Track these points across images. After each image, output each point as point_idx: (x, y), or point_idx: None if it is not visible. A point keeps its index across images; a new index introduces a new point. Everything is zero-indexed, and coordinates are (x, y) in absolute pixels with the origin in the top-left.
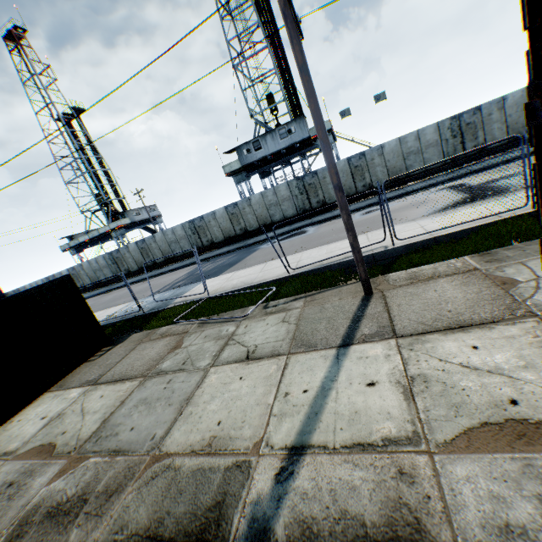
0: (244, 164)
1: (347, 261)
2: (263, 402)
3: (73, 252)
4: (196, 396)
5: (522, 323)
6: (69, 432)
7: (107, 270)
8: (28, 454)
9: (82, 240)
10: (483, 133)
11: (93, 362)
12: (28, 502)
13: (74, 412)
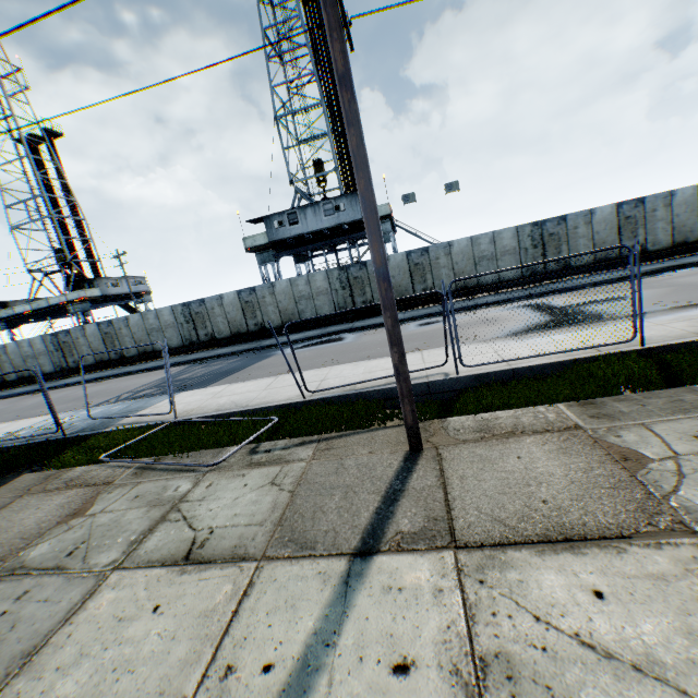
0: (273, 240)
1: (391, 388)
2: (175, 688)
3: (1, 326)
4: (52, 647)
5: (674, 546)
6: None
7: (47, 359)
8: None
9: (20, 310)
10: (568, 248)
11: None
12: None
13: None
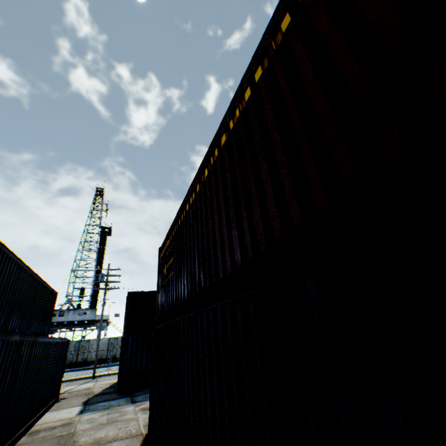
0: None
1: (90, 376)
2: None
3: None
4: None
5: None
6: None
7: None
8: None
9: None
10: None
11: None
12: None
13: None
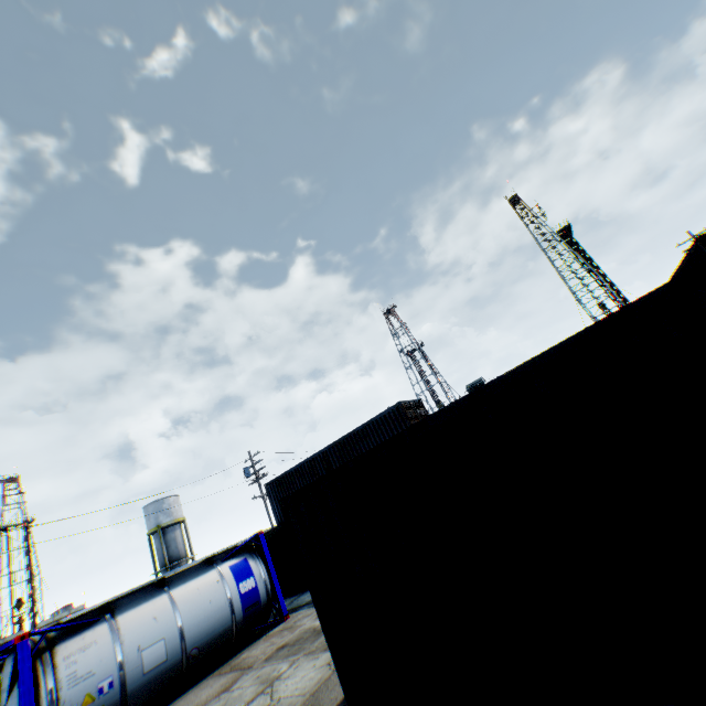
0: None
1: None
2: None
3: None
4: None
5: None
6: None
7: None
8: None
9: None
10: None
11: None
12: None
13: None
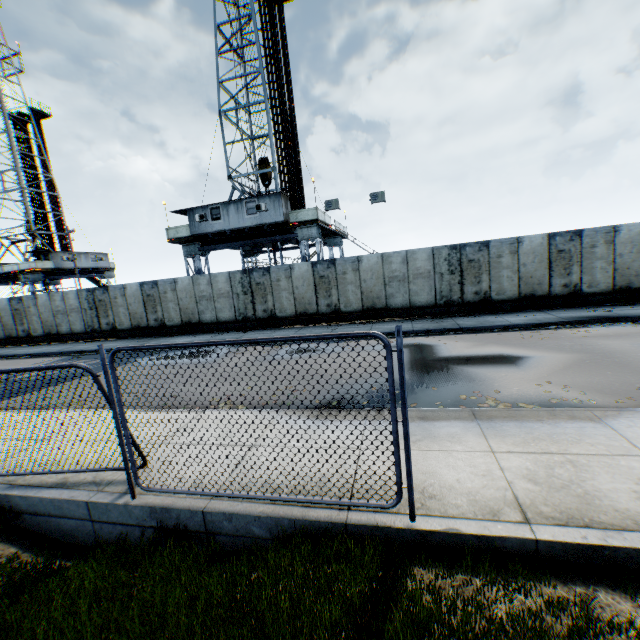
0: (194, 233)
1: (42, 498)
2: None
3: None
4: None
5: None
6: None
7: None
8: None
9: None
10: (490, 278)
11: None
12: None
13: None
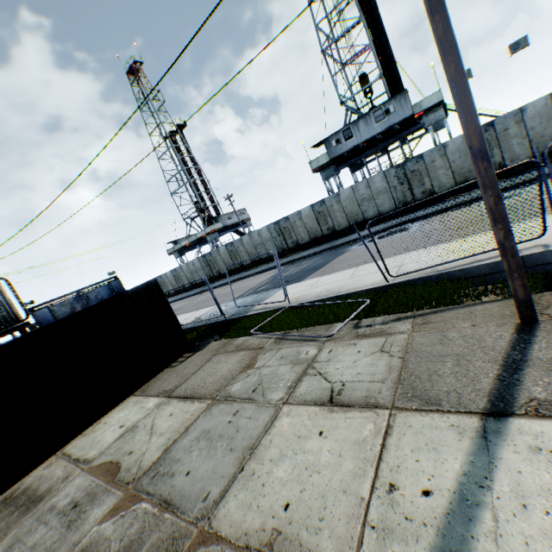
0: (332, 157)
1: (476, 266)
2: (353, 490)
3: (176, 255)
4: (262, 446)
5: None
6: (135, 453)
7: (202, 272)
8: (98, 469)
9: (183, 244)
10: None
11: (173, 369)
12: (78, 541)
13: (145, 428)
